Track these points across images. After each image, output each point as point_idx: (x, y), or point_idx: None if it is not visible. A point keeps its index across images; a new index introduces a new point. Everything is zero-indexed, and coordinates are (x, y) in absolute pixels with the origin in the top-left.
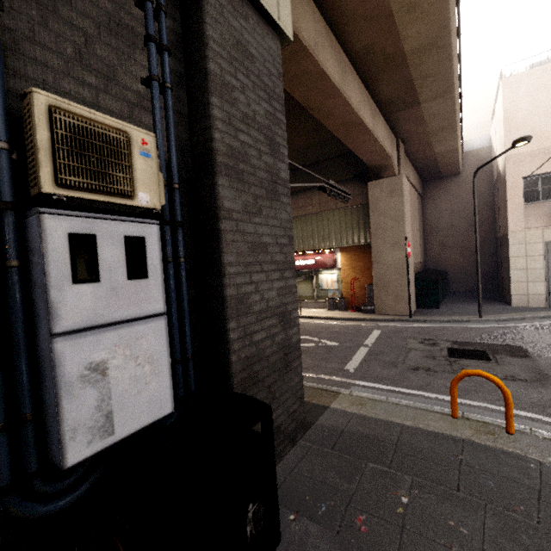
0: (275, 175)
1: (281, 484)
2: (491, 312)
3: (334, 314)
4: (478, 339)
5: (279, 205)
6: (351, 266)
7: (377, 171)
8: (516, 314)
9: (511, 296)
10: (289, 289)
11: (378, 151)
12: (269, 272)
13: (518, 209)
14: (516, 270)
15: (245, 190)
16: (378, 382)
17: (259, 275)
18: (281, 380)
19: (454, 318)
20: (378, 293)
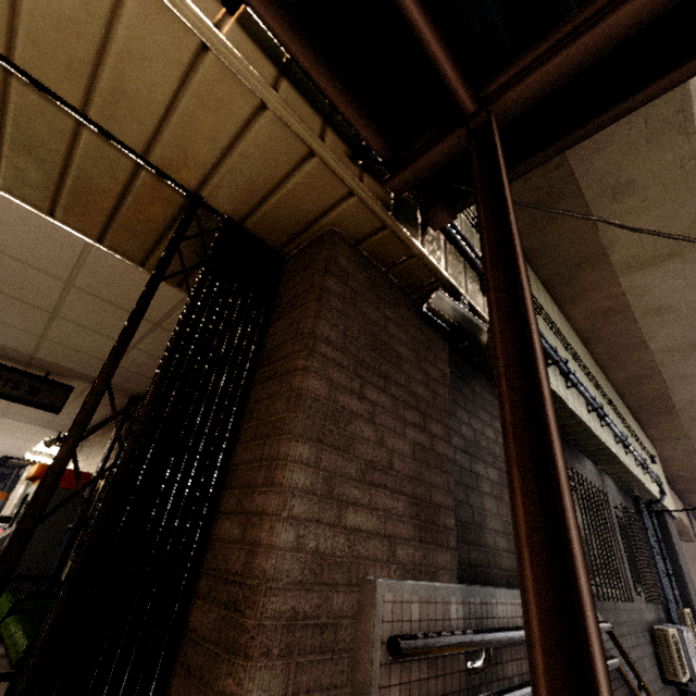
0: None
1: None
2: None
3: None
4: None
5: None
6: None
7: None
8: None
9: None
10: None
11: (676, 522)
12: None
13: None
14: None
15: None
16: None
17: None
18: None
19: None
20: None
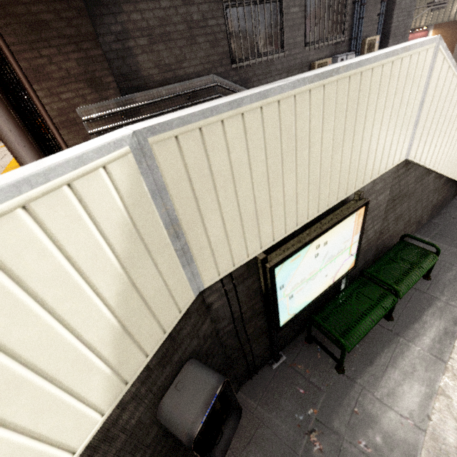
0: (406, 27)
1: None
2: None
3: None
4: None
5: (404, 39)
6: None
7: None
8: None
9: None
10: None
11: None
12: None
13: None
14: None
15: (395, 40)
16: None
17: None
18: None
19: None
20: None
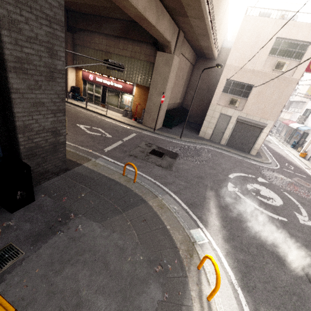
0: (52, 68)
1: (45, 187)
2: (188, 136)
3: (123, 119)
4: (168, 148)
5: (55, 83)
6: (139, 96)
7: (163, 47)
8: (195, 140)
9: (200, 132)
10: (60, 121)
11: (162, 37)
12: (45, 114)
13: (219, 94)
14: (206, 121)
15: (29, 78)
16: (112, 158)
17: (38, 116)
18: (51, 155)
19: (171, 136)
20: (146, 115)
